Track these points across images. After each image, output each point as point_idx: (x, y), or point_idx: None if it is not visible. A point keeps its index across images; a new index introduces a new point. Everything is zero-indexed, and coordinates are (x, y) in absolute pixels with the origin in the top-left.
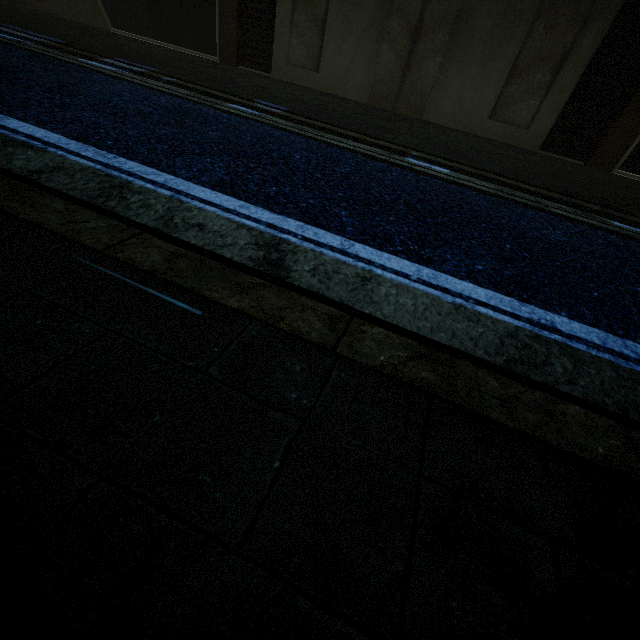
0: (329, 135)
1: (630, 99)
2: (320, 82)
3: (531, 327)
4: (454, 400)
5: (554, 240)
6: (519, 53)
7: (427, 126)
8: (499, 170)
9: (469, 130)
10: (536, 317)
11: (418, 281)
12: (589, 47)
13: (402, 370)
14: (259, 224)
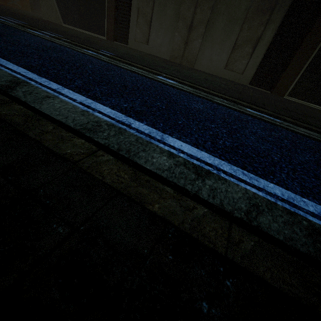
0: (124, 64)
1: (290, 61)
2: (149, 49)
3: (115, 122)
4: (17, 127)
5: (193, 107)
6: (237, 38)
7: (192, 70)
8: (206, 85)
9: (215, 74)
10: (125, 121)
11: (78, 102)
12: (269, 36)
13: (7, 116)
14: (23, 77)
